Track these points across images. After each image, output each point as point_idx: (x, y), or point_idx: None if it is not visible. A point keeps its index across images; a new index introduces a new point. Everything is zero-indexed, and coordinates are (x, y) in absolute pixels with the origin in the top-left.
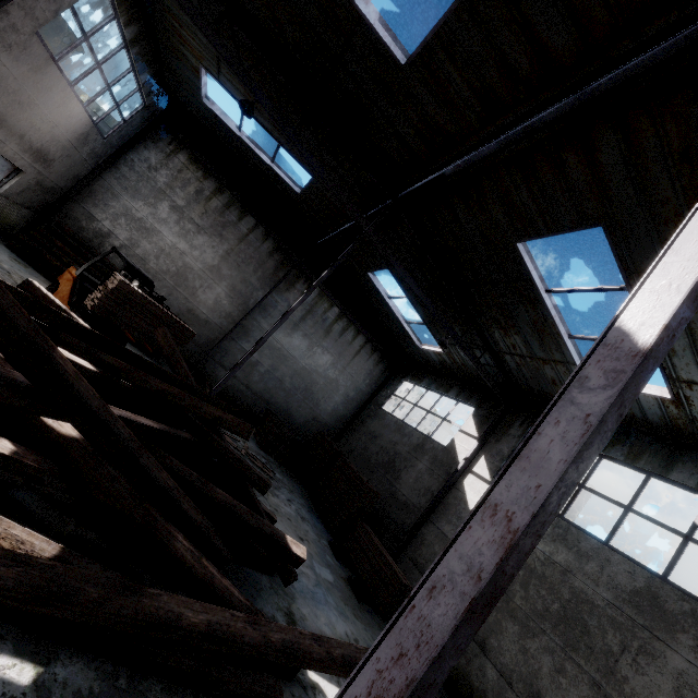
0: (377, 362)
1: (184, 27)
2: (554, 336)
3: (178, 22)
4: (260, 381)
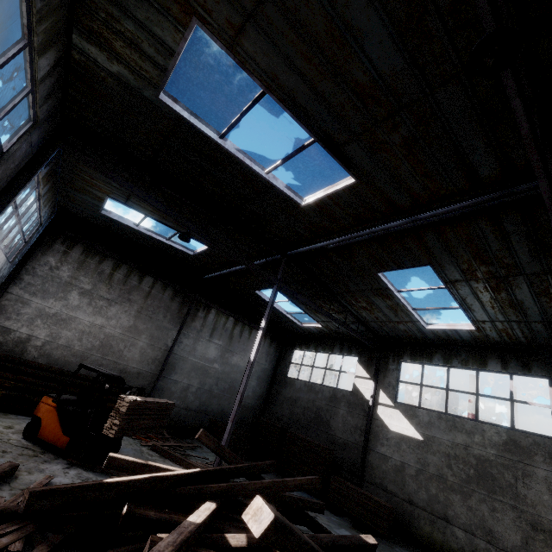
0: (270, 344)
1: (96, 179)
2: (404, 311)
3: (90, 176)
4: (194, 399)
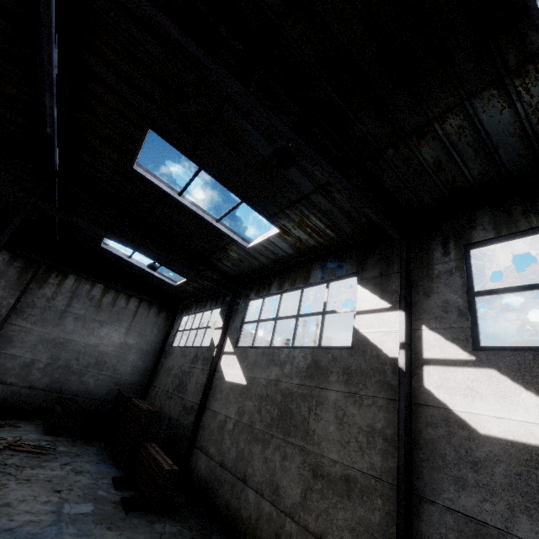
0: (158, 313)
1: None
2: (210, 226)
3: None
4: (43, 376)
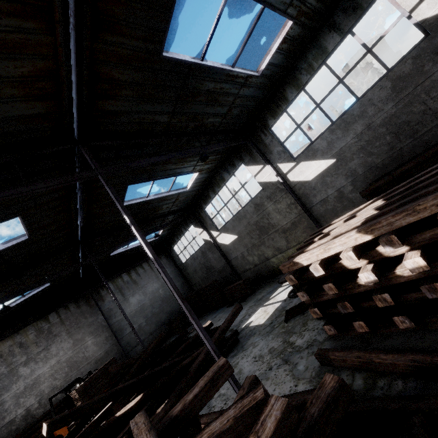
0: (160, 258)
1: None
2: (167, 197)
3: None
4: (150, 326)
